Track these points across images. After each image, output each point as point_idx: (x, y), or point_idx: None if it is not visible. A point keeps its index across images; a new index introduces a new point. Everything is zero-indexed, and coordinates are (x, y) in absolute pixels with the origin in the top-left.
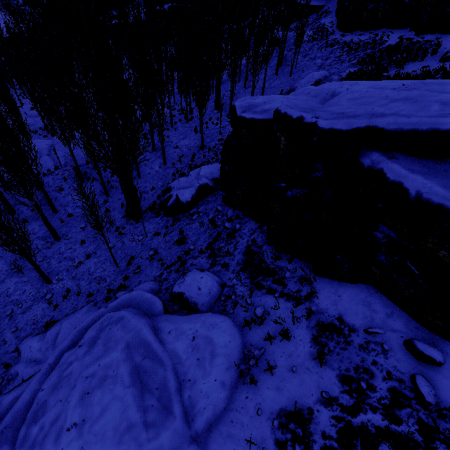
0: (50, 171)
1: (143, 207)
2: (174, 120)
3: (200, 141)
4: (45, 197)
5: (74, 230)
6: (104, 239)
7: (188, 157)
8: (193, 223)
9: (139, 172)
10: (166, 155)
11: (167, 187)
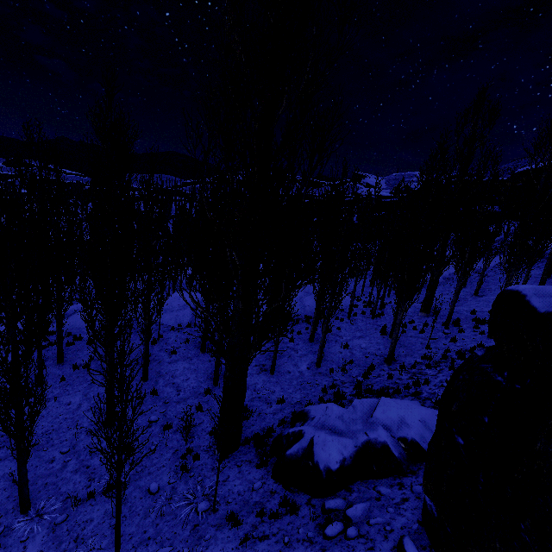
0: (180, 327)
1: (250, 428)
2: (355, 311)
3: (386, 348)
4: (143, 355)
5: (140, 419)
6: (117, 485)
7: (359, 368)
8: (321, 546)
9: (274, 364)
10: (326, 353)
11: (303, 410)
